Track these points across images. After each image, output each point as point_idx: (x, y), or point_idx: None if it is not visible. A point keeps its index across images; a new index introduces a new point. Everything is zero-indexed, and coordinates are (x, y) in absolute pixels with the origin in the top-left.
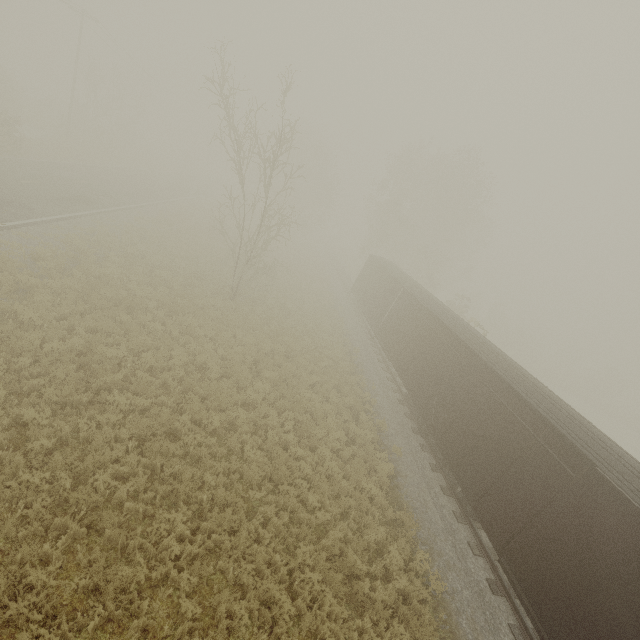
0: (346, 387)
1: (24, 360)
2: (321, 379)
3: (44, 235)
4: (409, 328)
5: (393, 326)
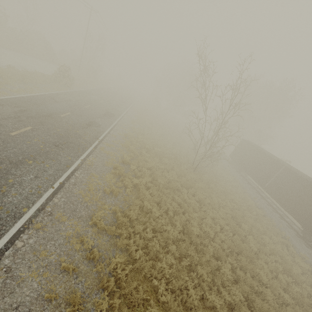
0: (269, 227)
1: (174, 247)
2: (261, 225)
3: (113, 142)
4: (299, 193)
5: (281, 188)
